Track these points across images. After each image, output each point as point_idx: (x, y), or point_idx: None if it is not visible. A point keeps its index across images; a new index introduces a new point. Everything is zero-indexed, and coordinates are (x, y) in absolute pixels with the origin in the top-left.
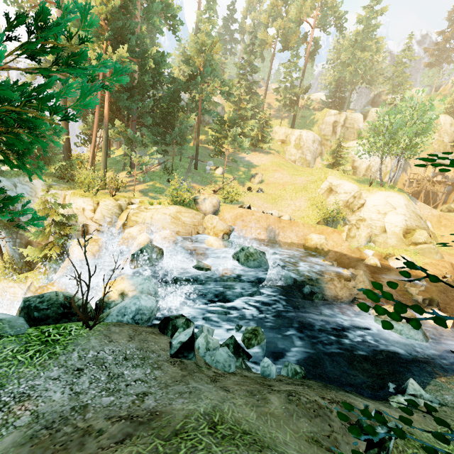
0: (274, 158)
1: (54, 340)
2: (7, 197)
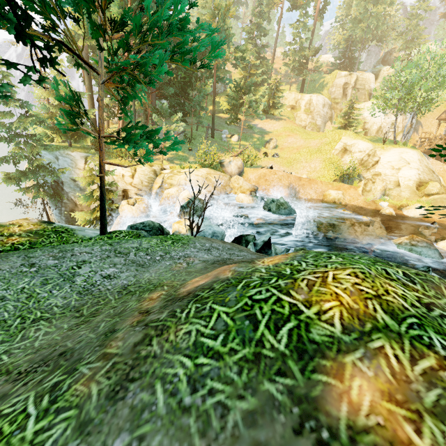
0: (286, 124)
1: (178, 239)
2: (147, 132)
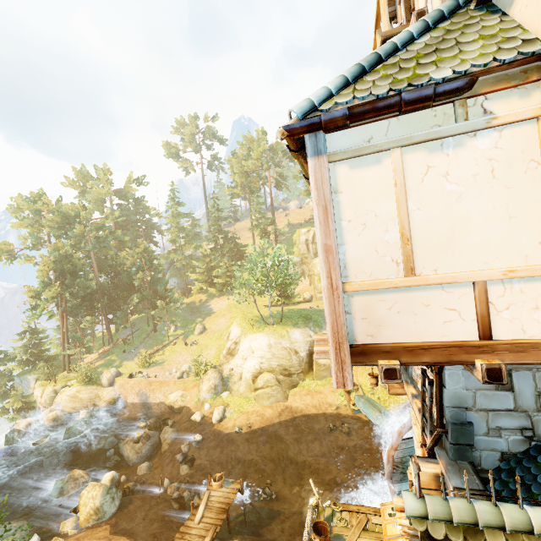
0: (232, 300)
1: None
2: None
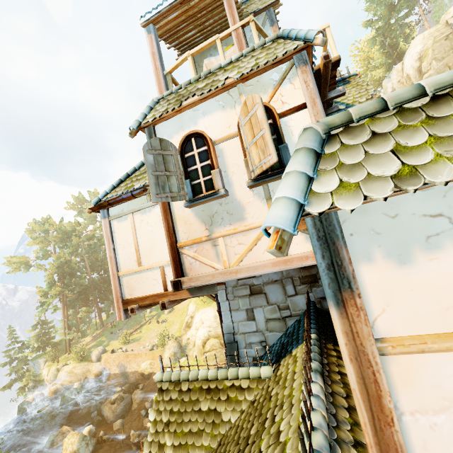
0: None
1: None
2: None
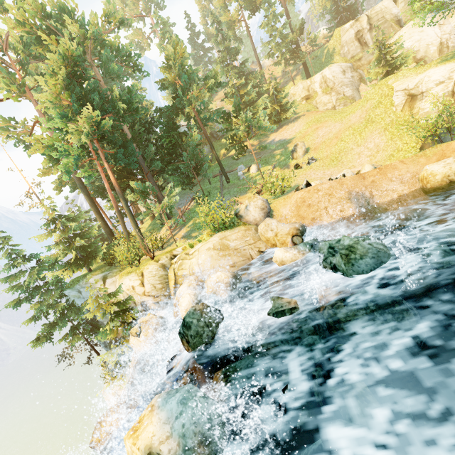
0: (306, 119)
1: None
2: None
